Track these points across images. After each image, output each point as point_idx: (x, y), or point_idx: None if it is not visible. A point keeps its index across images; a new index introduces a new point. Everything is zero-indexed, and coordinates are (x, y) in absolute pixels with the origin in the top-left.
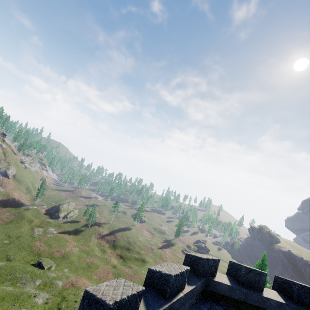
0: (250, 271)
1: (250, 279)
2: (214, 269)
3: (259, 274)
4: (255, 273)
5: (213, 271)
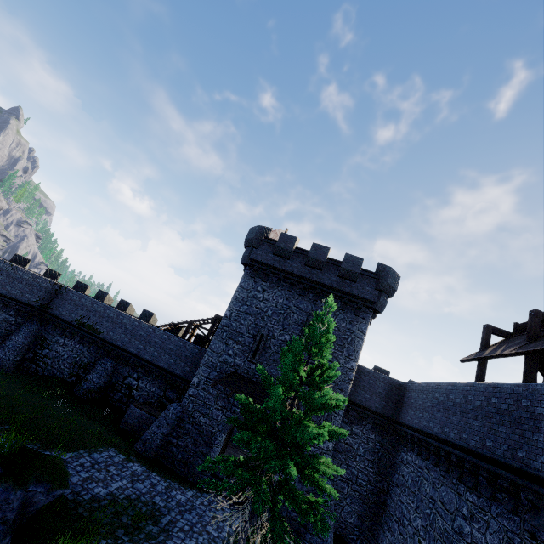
0: (101, 292)
1: (100, 295)
2: (84, 289)
3: (104, 293)
4: (103, 293)
5: (84, 290)
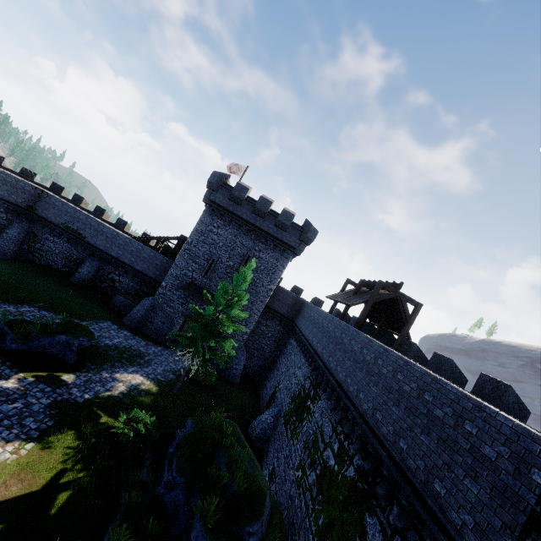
0: (77, 195)
1: (76, 198)
2: (61, 190)
3: (81, 198)
4: (79, 197)
5: (60, 191)
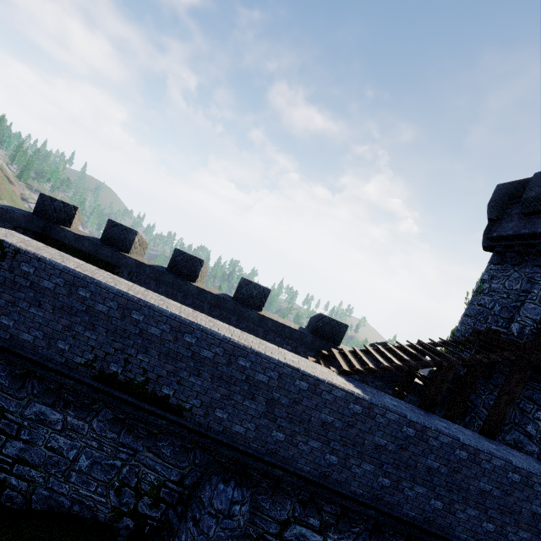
0: (115, 226)
1: (114, 235)
2: (67, 217)
3: (126, 231)
4: (121, 230)
5: (65, 220)
